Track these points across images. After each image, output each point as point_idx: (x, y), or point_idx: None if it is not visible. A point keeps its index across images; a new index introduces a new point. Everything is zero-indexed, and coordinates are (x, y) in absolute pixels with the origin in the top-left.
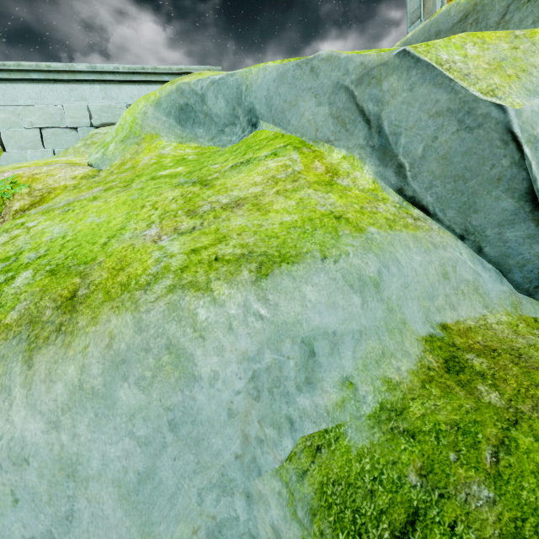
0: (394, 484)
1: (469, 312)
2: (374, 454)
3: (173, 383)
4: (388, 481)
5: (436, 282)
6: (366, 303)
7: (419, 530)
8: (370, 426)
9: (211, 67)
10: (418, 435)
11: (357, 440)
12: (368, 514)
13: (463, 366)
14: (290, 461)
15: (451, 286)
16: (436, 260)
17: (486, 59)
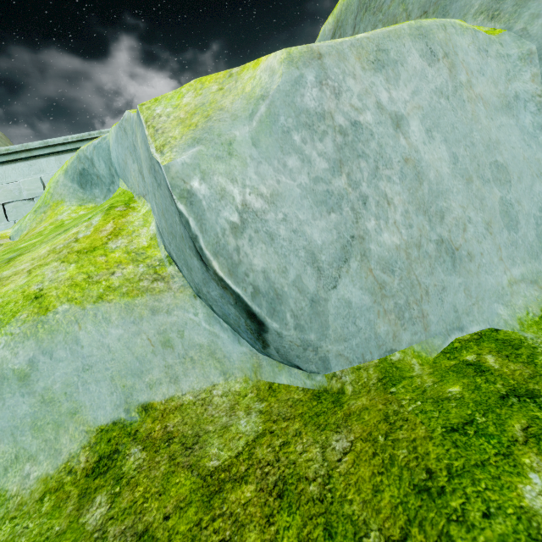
0: None
1: (197, 382)
2: None
3: None
4: None
5: (149, 354)
6: (3, 401)
7: None
8: None
9: None
10: None
11: None
12: None
13: (113, 466)
14: None
15: (176, 355)
16: (152, 328)
17: (190, 107)
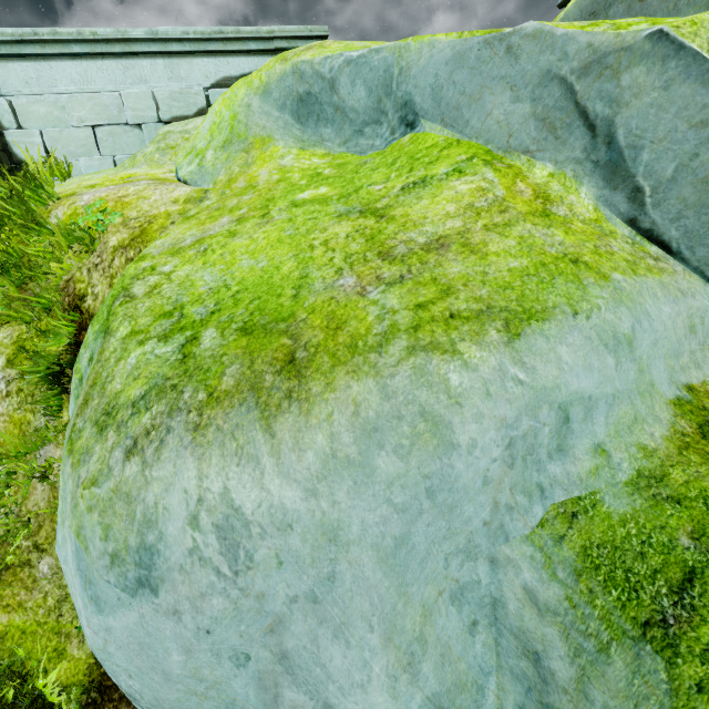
0: (665, 547)
1: None
2: (638, 519)
3: (432, 451)
4: (658, 544)
5: (683, 337)
6: (620, 364)
7: (698, 586)
8: (628, 493)
9: (314, 27)
10: (683, 502)
11: (617, 507)
12: (641, 573)
13: None
14: (542, 528)
15: (697, 341)
16: (684, 311)
17: None
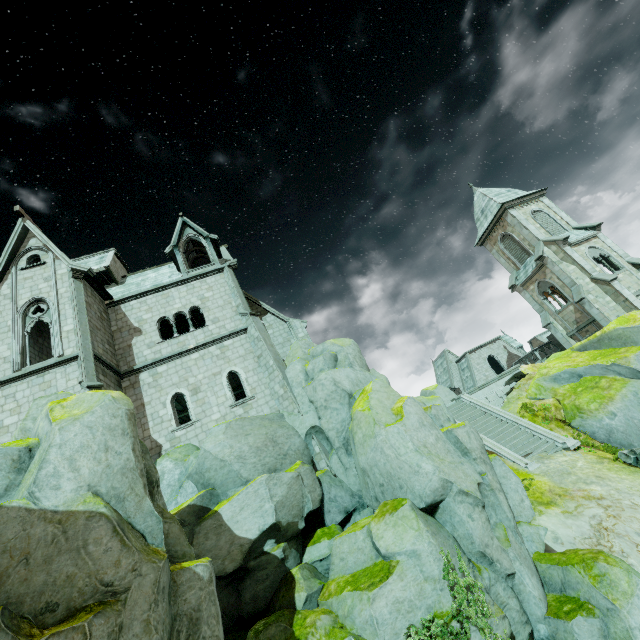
0: None
1: None
2: None
3: (627, 397)
4: None
5: None
6: (635, 388)
7: None
8: None
9: (517, 365)
10: None
11: None
12: None
13: None
14: None
15: None
16: (638, 383)
17: (623, 361)
